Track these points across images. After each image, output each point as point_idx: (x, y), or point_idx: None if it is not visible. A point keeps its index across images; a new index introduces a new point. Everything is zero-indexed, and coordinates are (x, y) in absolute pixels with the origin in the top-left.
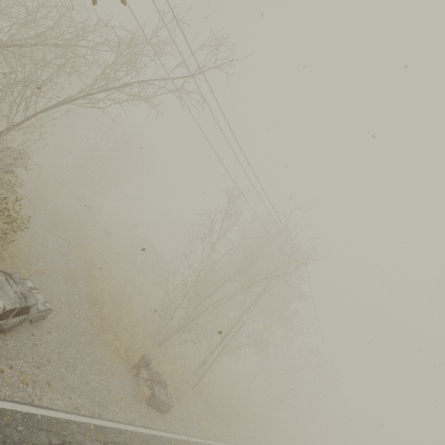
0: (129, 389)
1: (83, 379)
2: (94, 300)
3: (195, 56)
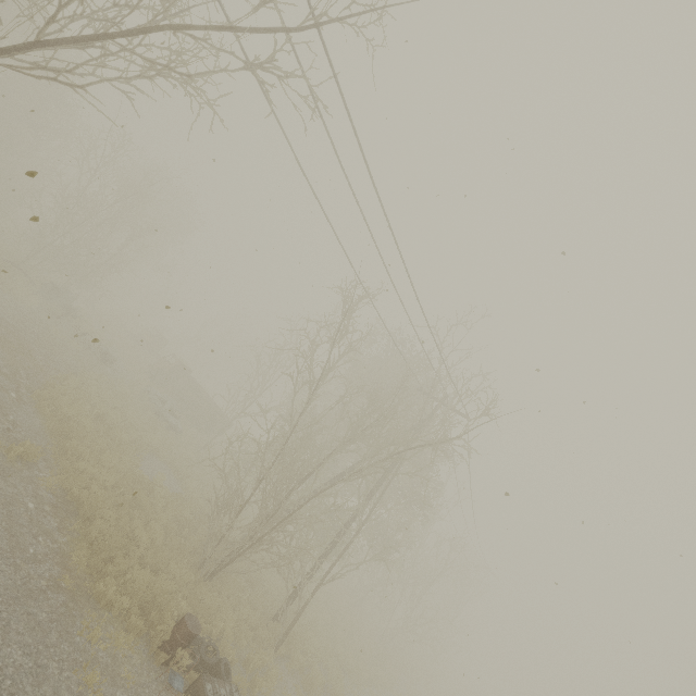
0: None
1: None
2: (73, 505)
3: None
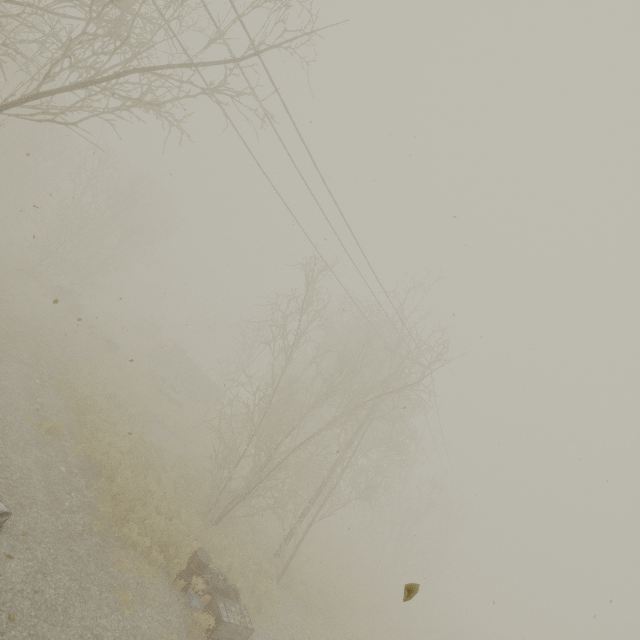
0: (176, 621)
1: (86, 632)
2: (96, 467)
3: (242, 22)
